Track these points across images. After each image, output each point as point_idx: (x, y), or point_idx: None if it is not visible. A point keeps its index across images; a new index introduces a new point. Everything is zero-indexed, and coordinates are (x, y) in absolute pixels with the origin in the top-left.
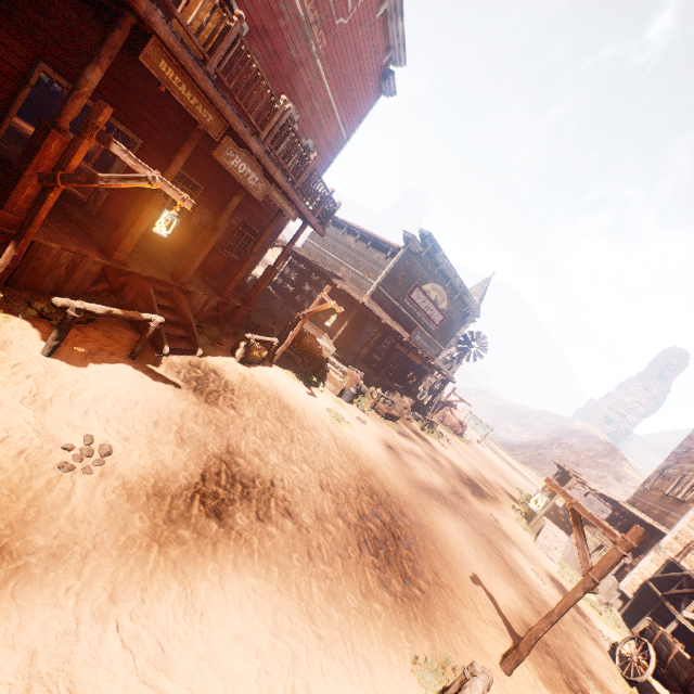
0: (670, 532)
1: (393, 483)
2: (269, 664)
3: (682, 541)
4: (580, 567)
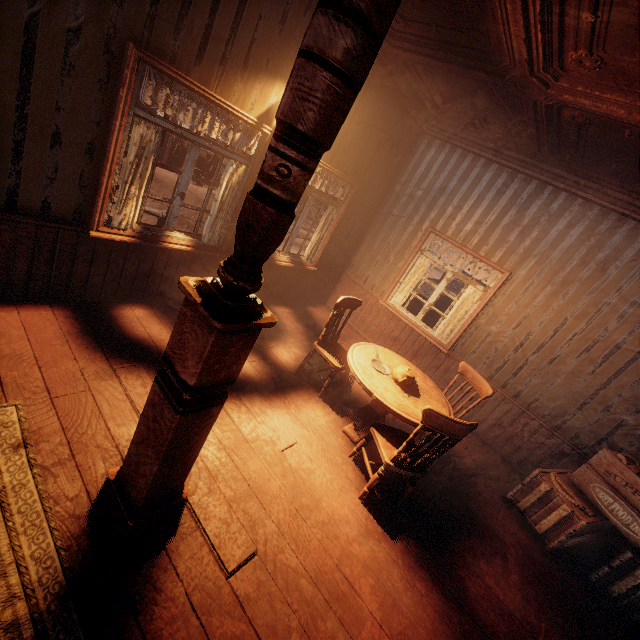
0: None
1: None
2: None
3: None
4: None
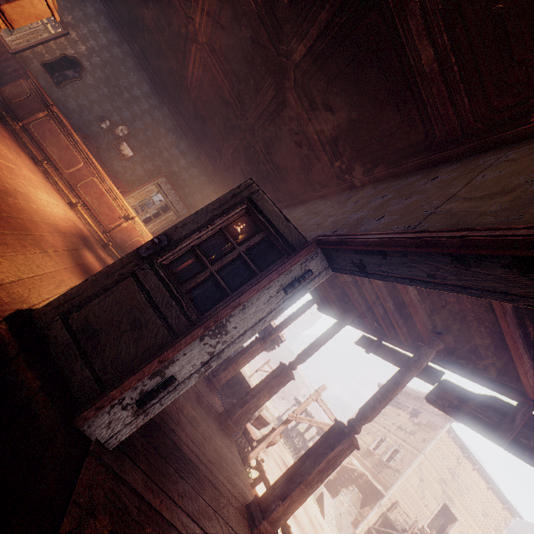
0: (387, 495)
1: None
2: None
3: (391, 500)
4: (337, 522)
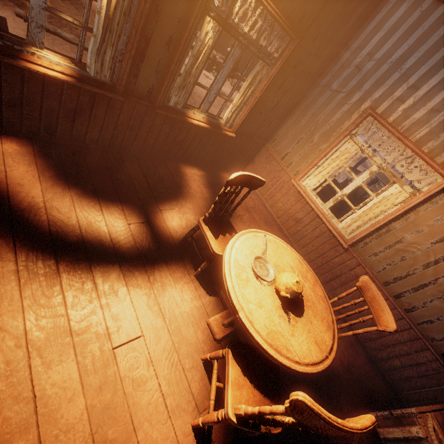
0: None
1: (199, 91)
2: (9, 29)
3: None
4: None
